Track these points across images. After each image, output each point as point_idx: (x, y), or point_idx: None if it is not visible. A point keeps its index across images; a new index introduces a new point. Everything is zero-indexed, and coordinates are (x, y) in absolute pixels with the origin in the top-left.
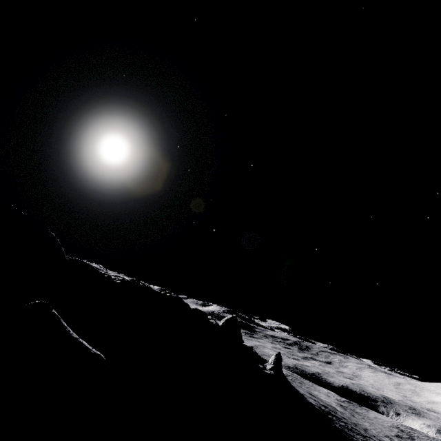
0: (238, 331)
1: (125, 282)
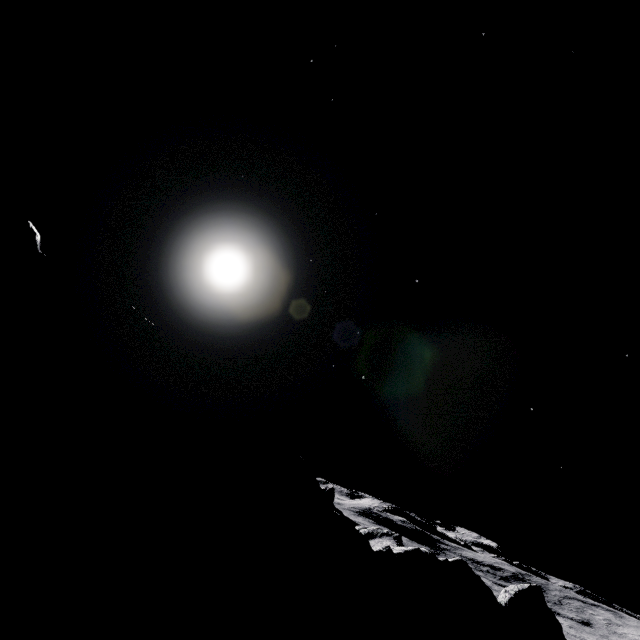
0: (558, 628)
1: (407, 555)
